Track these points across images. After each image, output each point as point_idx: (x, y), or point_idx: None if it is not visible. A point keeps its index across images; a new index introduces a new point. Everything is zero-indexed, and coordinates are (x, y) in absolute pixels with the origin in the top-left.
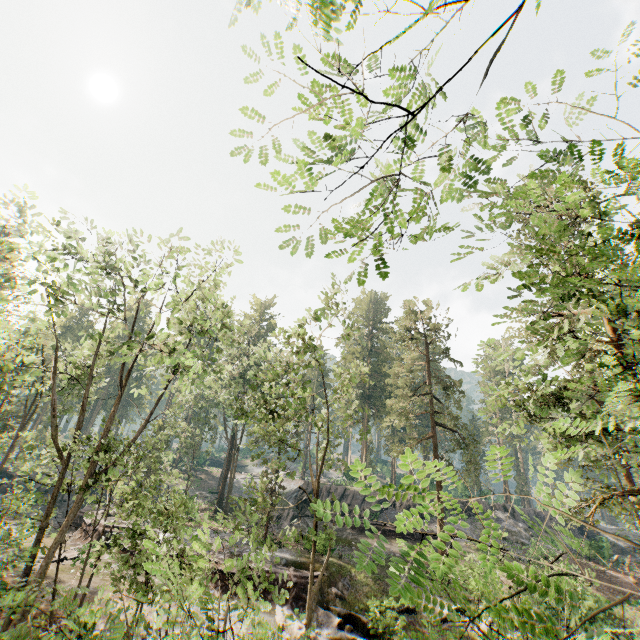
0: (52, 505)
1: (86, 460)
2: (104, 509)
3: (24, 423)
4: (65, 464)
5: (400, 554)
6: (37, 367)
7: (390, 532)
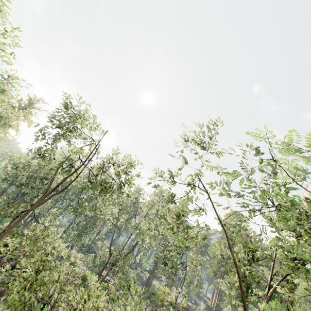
0: (105, 266)
1: (116, 256)
2: (106, 271)
3: (99, 232)
4: (110, 255)
5: None
6: (111, 222)
7: None
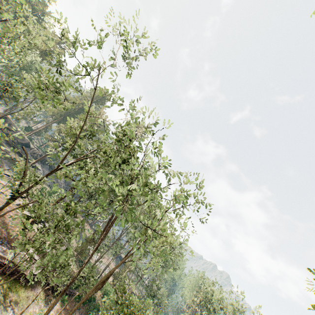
0: None
1: None
2: None
3: None
4: None
5: (14, 158)
6: None
7: (19, 152)
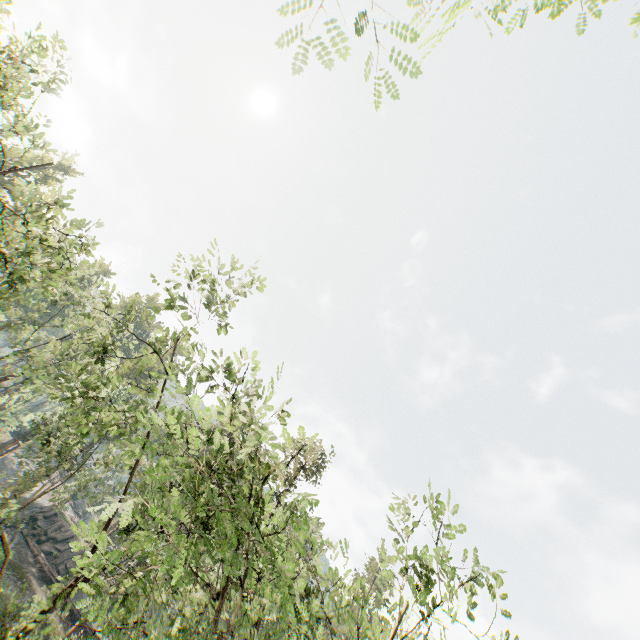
0: None
1: None
2: None
3: None
4: None
5: None
6: None
7: None
